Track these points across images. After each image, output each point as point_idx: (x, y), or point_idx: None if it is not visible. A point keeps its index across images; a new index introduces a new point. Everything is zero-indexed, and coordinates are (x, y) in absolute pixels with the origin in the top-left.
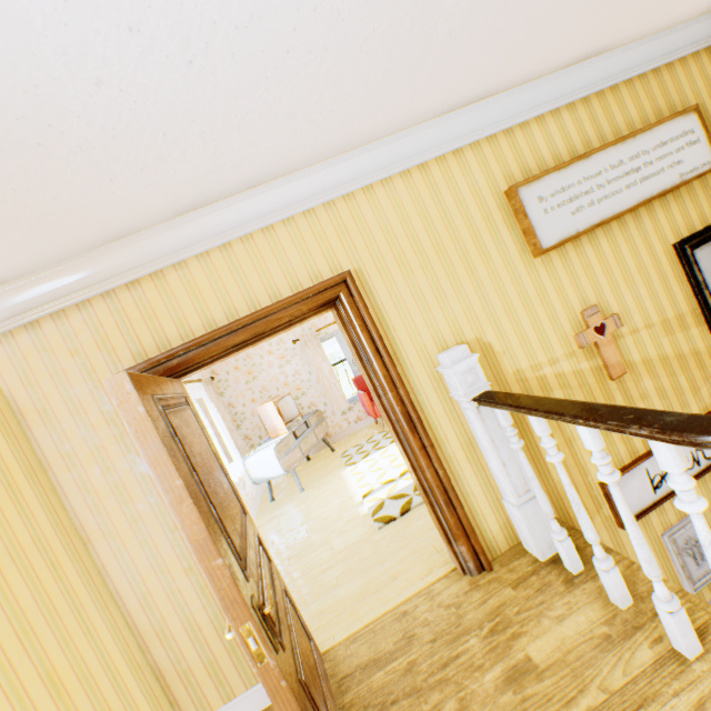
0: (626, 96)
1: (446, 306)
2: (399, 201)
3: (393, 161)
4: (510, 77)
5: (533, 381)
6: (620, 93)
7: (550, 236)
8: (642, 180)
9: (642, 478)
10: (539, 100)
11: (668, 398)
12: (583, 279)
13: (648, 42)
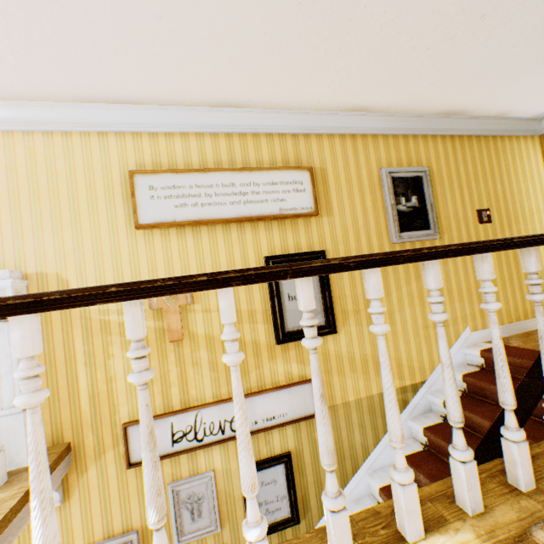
0: (264, 143)
1: (40, 240)
2: (34, 151)
3: (37, 121)
4: (143, 94)
5: (97, 322)
6: (260, 140)
7: (150, 216)
8: (248, 202)
9: (166, 430)
10: (185, 122)
11: (219, 371)
12: (177, 258)
13: (285, 113)
